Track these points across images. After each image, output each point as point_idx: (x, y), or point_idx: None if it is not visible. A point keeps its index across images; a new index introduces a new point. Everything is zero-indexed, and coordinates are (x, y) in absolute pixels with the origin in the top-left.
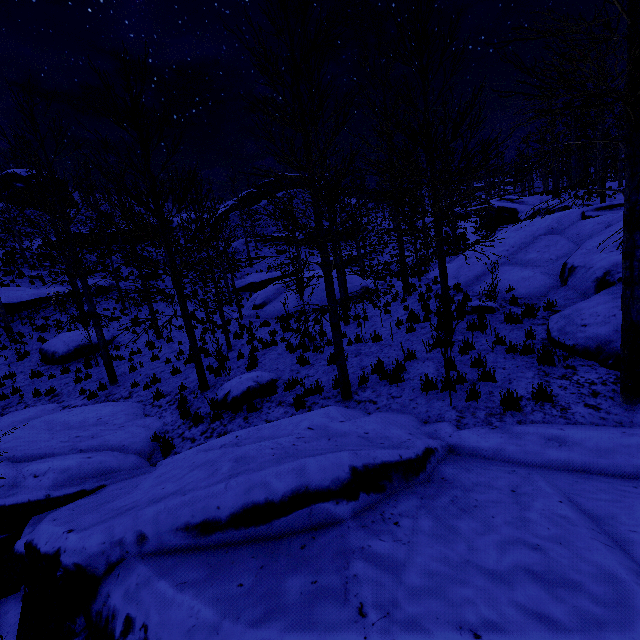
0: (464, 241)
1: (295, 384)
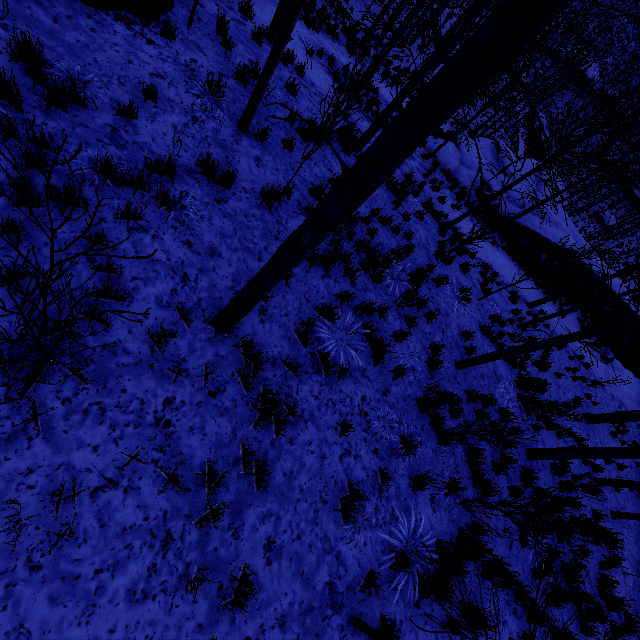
0: None
1: None
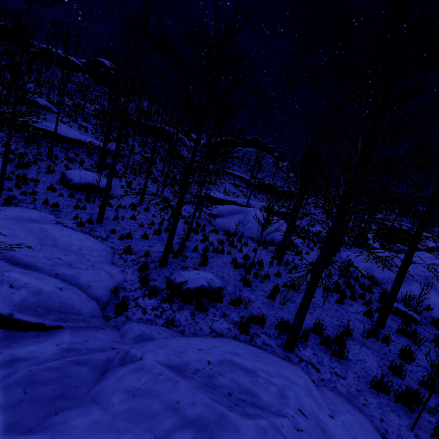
0: (367, 240)
1: (240, 303)
